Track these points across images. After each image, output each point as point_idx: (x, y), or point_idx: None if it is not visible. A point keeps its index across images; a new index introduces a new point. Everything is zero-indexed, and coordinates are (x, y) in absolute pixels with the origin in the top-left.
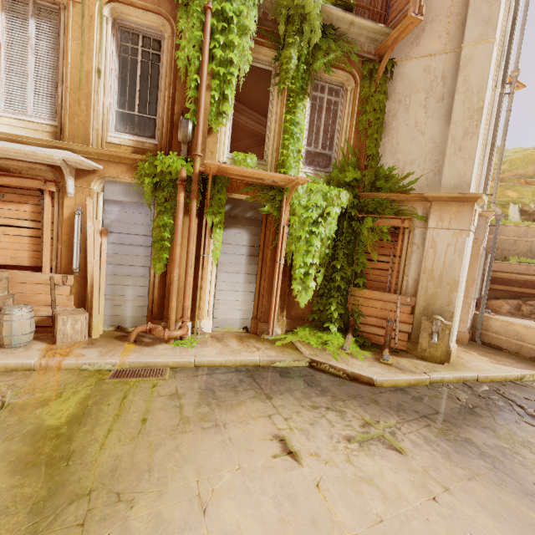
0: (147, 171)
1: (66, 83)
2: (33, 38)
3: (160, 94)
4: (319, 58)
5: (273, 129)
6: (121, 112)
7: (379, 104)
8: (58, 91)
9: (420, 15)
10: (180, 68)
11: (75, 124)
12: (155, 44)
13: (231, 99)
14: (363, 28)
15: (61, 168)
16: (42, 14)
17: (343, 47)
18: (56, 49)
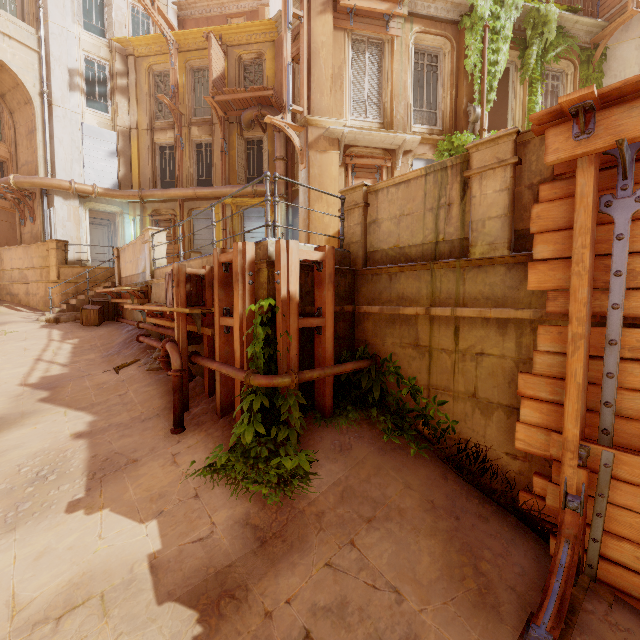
0: (445, 148)
1: (392, 92)
2: (367, 65)
3: (442, 93)
4: (550, 52)
5: (518, 111)
6: (415, 110)
7: (598, 81)
8: (382, 99)
9: (639, 8)
10: (468, 71)
11: (398, 119)
12: (434, 59)
13: (495, 90)
14: (583, 24)
15: (391, 151)
16: (368, 49)
17: (567, 41)
18: (376, 71)
